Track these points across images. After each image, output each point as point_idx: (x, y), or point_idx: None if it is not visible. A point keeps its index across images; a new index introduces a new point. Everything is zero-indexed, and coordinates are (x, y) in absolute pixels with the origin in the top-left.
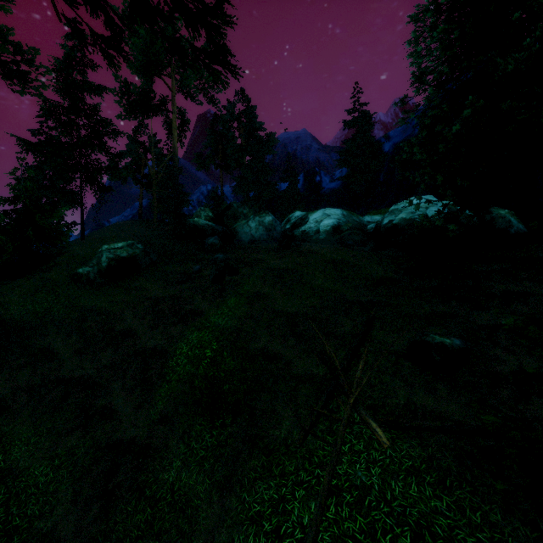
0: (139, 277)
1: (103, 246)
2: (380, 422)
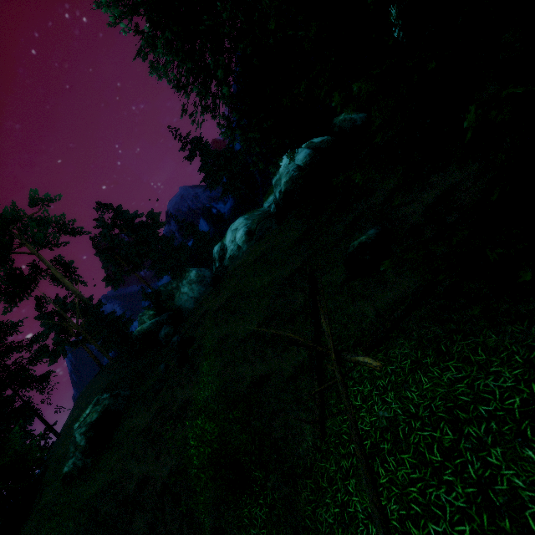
0: (123, 422)
1: (74, 427)
2: (365, 352)
